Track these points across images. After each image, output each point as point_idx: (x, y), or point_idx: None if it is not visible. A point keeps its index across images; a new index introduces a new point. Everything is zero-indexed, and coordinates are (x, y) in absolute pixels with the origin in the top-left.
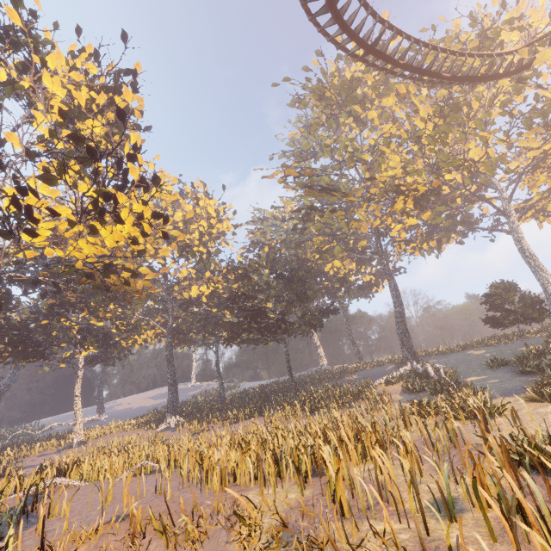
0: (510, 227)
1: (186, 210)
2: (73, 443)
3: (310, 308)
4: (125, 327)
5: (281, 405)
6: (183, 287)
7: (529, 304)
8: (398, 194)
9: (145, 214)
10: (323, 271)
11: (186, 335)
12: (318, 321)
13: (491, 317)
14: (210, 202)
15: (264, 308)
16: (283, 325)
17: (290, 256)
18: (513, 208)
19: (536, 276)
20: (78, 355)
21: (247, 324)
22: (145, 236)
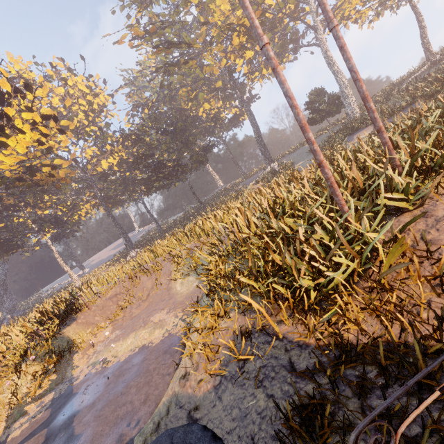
0: (319, 40)
1: (59, 94)
2: (77, 287)
3: (194, 150)
4: (66, 208)
5: (195, 218)
6: (94, 164)
7: (332, 102)
8: (232, 31)
9: (37, 119)
10: (198, 116)
11: (115, 198)
12: (204, 157)
13: (310, 118)
14: (78, 80)
15: (162, 161)
16: (180, 168)
17: (169, 110)
18: (320, 21)
19: (336, 79)
20: (44, 238)
21: (156, 176)
22: (46, 136)
